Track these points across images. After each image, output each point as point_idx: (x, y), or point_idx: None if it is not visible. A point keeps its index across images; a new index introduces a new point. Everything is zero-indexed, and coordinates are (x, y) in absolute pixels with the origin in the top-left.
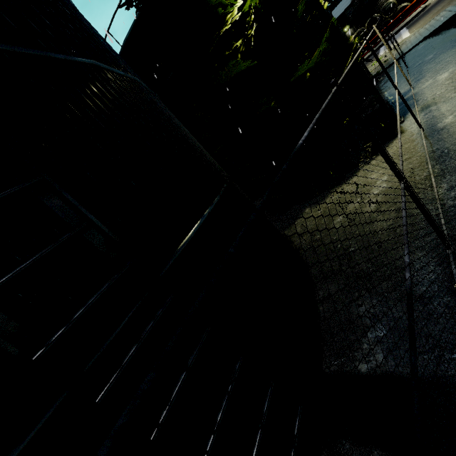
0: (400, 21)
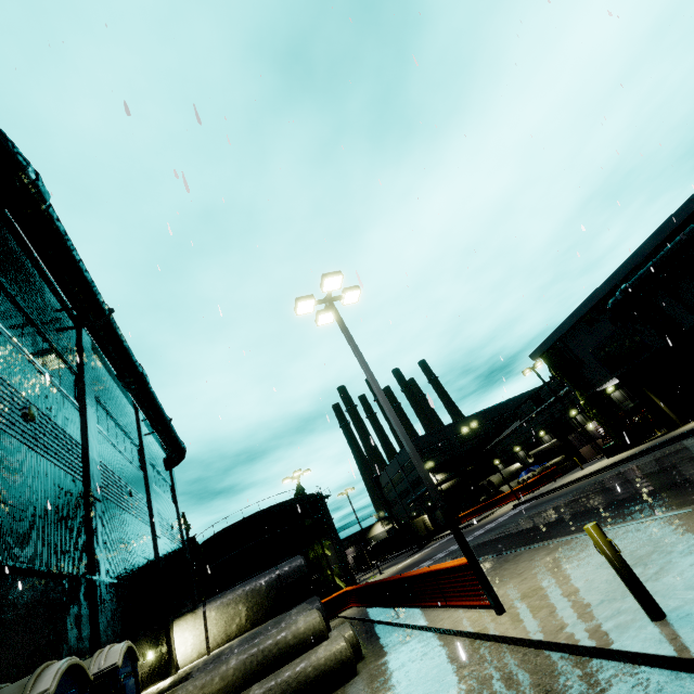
0: (494, 505)
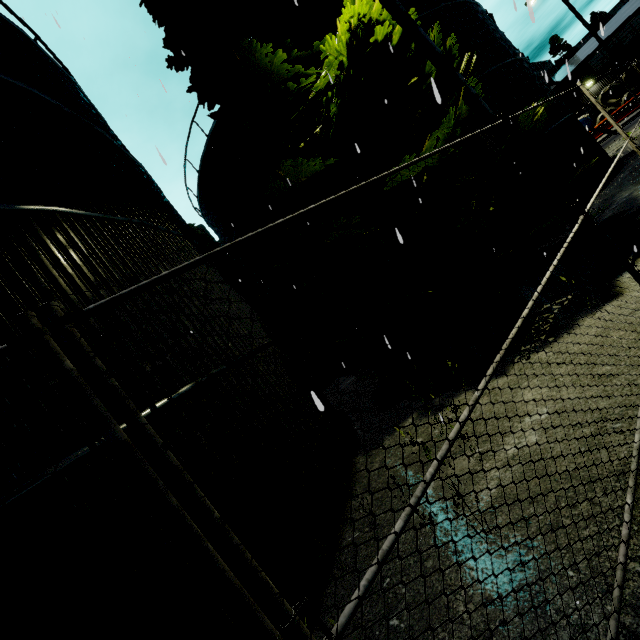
0: None
